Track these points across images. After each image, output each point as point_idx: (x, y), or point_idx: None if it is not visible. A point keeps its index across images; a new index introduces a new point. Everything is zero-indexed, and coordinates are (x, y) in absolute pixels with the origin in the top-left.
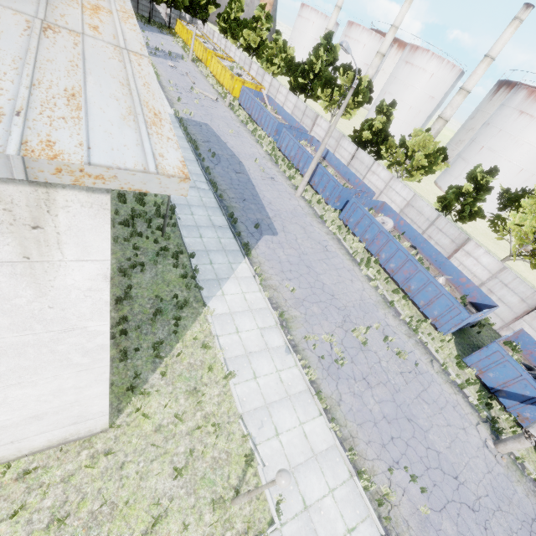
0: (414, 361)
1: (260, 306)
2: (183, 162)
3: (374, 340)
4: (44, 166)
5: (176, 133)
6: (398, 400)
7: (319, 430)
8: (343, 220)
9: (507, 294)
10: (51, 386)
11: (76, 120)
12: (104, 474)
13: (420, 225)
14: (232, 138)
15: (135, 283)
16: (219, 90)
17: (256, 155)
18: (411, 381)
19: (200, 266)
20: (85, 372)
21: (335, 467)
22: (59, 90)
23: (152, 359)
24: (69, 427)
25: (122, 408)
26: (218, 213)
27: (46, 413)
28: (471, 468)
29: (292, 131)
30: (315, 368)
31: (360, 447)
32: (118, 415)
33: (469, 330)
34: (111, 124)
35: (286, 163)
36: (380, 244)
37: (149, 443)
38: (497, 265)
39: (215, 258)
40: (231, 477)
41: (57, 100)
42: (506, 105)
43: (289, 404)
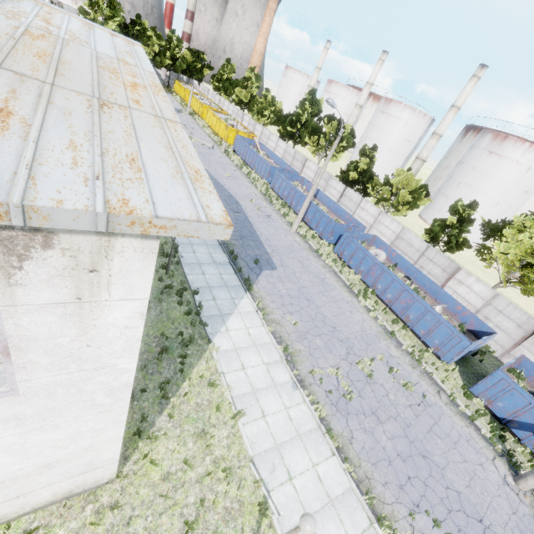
0: (421, 393)
1: (264, 341)
2: (225, 212)
3: (380, 372)
4: (122, 220)
5: None
6: (410, 436)
7: (333, 471)
8: (338, 254)
9: (503, 320)
10: (70, 429)
11: (140, 180)
12: (110, 532)
13: (411, 256)
14: (228, 181)
15: None
16: (214, 138)
17: (252, 195)
18: (421, 414)
19: (204, 303)
20: (105, 413)
21: (353, 514)
22: (122, 156)
23: (158, 400)
24: (76, 477)
25: (129, 455)
26: (218, 251)
27: (58, 461)
28: (494, 509)
29: (284, 173)
30: (323, 404)
31: (377, 490)
32: (124, 463)
33: (471, 358)
34: (166, 182)
35: (279, 202)
36: (375, 275)
37: (157, 494)
38: (489, 293)
39: (218, 294)
40: (245, 530)
41: (123, 165)
42: (476, 147)
43: (300, 444)
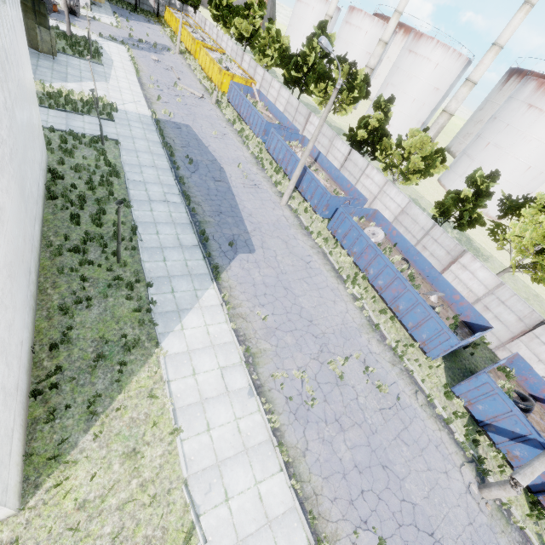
0: (396, 394)
1: (224, 341)
2: None
3: (353, 372)
4: None
5: (150, 138)
6: (373, 444)
7: (277, 489)
8: (331, 231)
9: (503, 312)
10: None
11: None
12: None
13: (414, 234)
14: (215, 140)
15: (78, 322)
16: (206, 85)
17: (241, 159)
18: (391, 419)
19: (159, 296)
20: None
21: (291, 535)
22: None
23: (85, 417)
24: None
25: (41, 482)
26: (188, 231)
27: None
28: (449, 521)
29: (281, 132)
30: (281, 412)
31: (324, 506)
32: (34, 492)
33: (462, 351)
34: None
35: (273, 167)
36: (368, 258)
37: (68, 525)
38: (493, 281)
39: (178, 285)
40: None
41: None
42: (514, 98)
43: (245, 460)
